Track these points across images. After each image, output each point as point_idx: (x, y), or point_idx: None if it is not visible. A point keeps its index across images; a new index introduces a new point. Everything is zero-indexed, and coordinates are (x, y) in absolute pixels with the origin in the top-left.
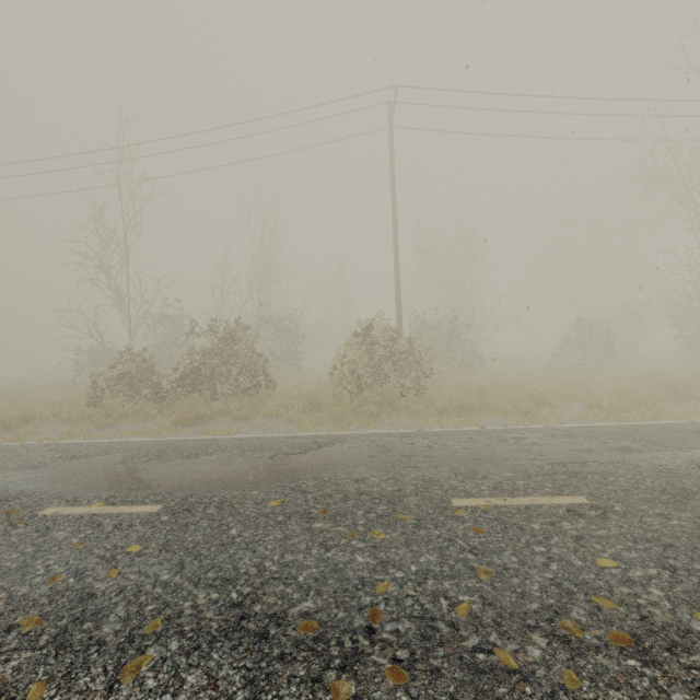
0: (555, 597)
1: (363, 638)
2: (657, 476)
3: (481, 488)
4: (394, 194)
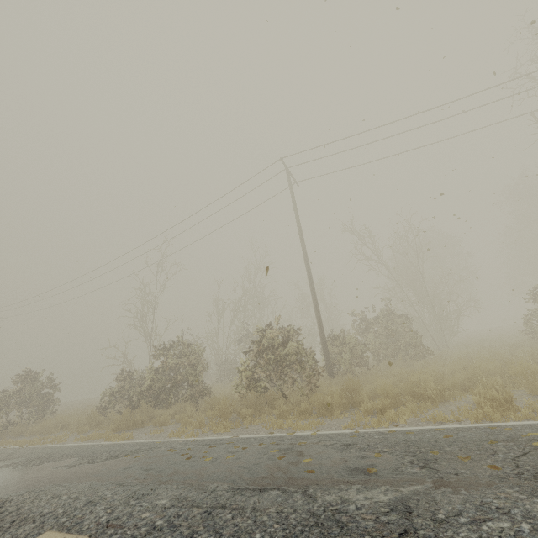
0: None
1: None
2: (297, 522)
3: (100, 519)
4: (298, 225)
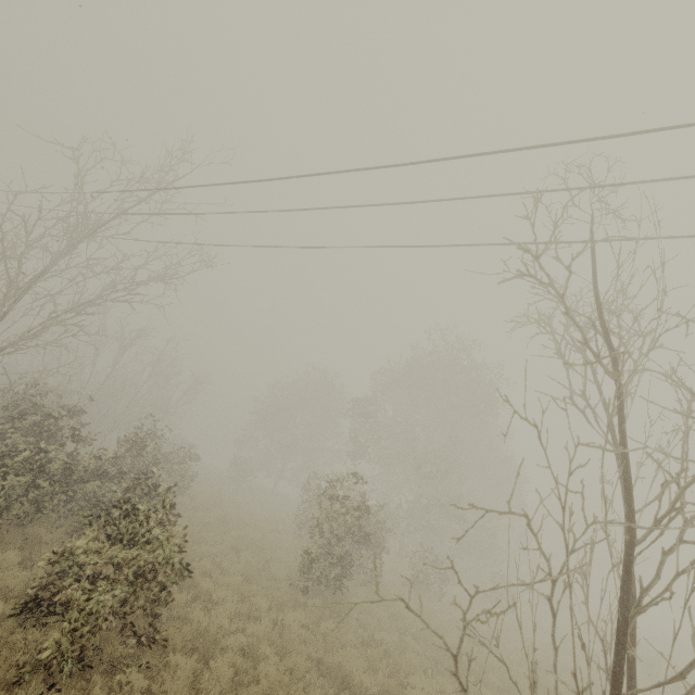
0: None
1: None
2: None
3: None
4: None
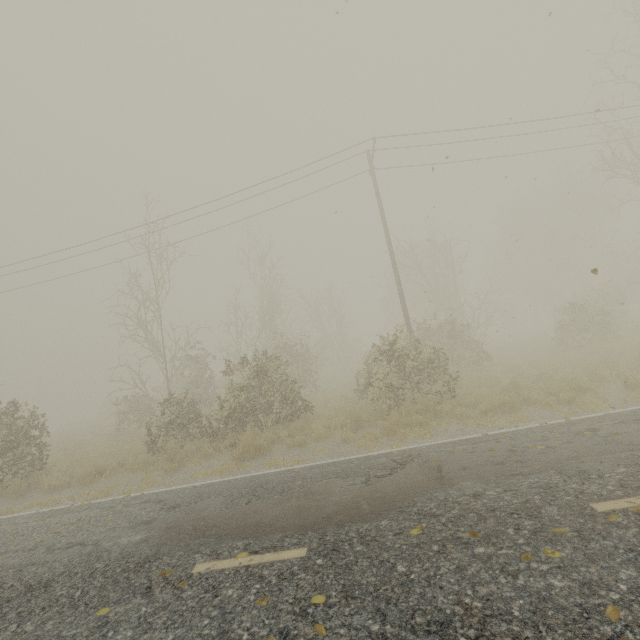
0: None
1: None
2: None
3: (609, 488)
4: (385, 223)
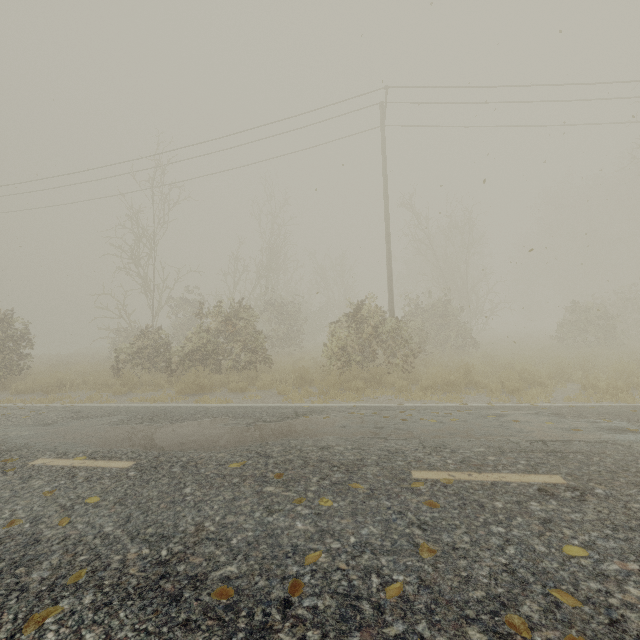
0: (505, 586)
1: (276, 611)
2: None
3: (447, 461)
4: (386, 185)
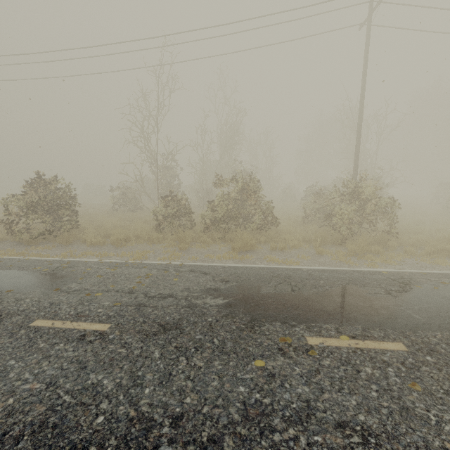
0: None
1: None
2: None
3: None
4: (365, 81)
